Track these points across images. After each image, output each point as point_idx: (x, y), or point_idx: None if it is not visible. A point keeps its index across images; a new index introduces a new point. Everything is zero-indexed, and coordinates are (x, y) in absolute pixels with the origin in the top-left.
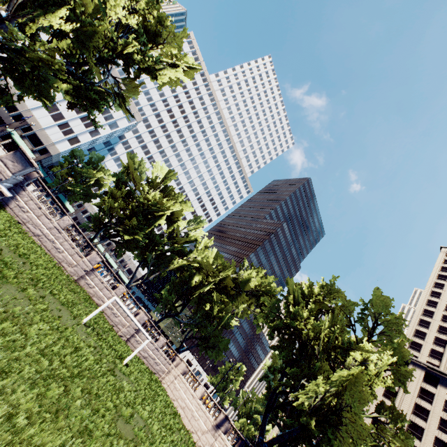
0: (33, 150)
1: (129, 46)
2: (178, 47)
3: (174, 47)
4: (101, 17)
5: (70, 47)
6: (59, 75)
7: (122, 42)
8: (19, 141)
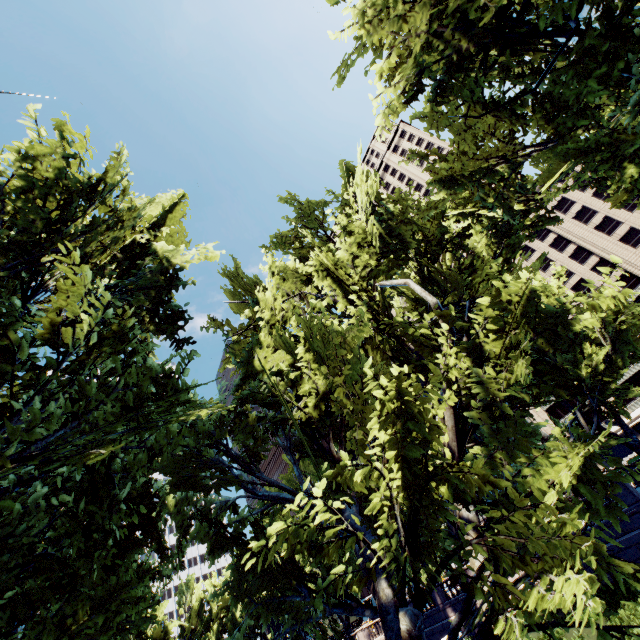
0: None
1: None
2: None
3: None
4: None
5: None
6: None
7: None
8: None
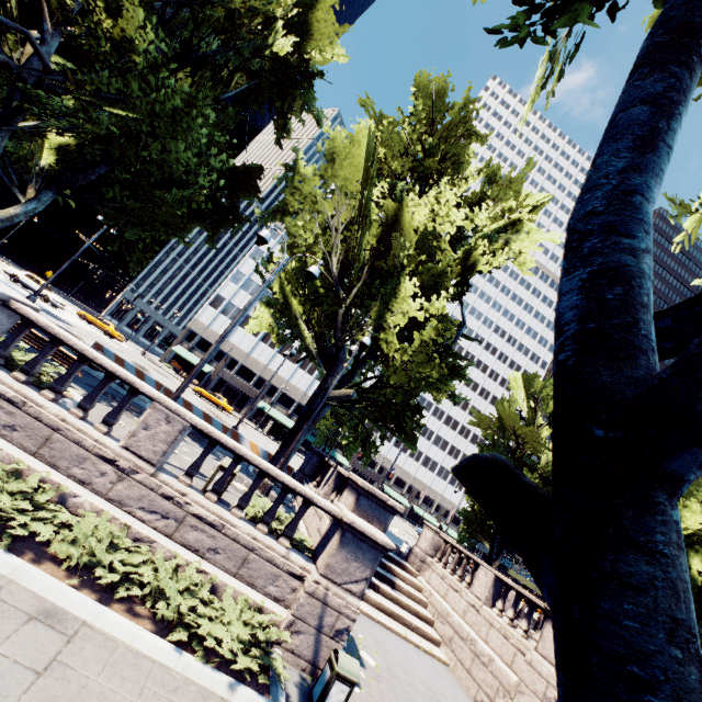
0: (289, 414)
1: (474, 254)
2: (513, 194)
3: (506, 198)
4: (437, 245)
5: (440, 330)
6: (443, 385)
7: (460, 255)
8: (273, 412)
